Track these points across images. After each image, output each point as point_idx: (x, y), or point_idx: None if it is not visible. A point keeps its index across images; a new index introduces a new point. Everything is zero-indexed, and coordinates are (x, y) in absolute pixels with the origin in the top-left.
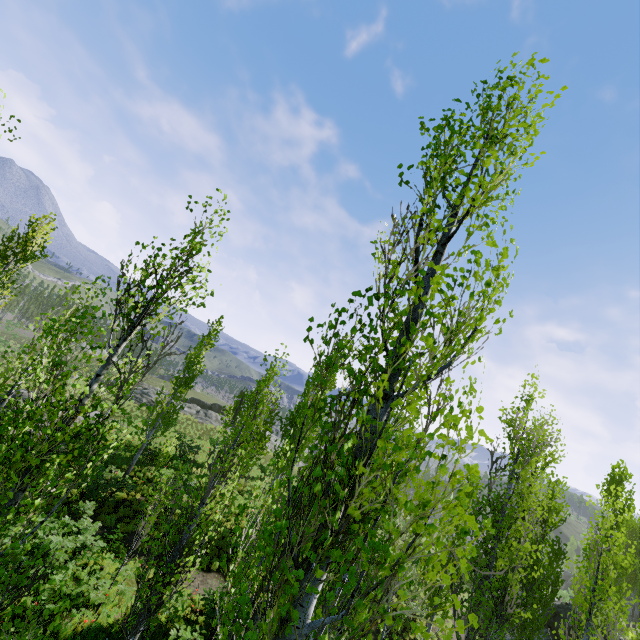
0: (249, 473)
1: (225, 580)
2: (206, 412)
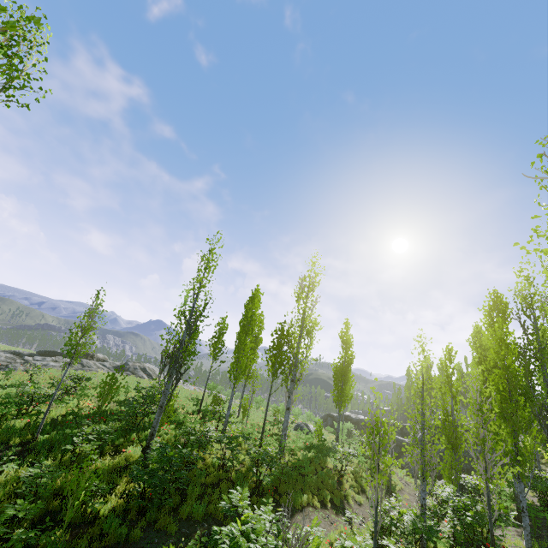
0: (202, 407)
1: (316, 509)
2: (80, 362)
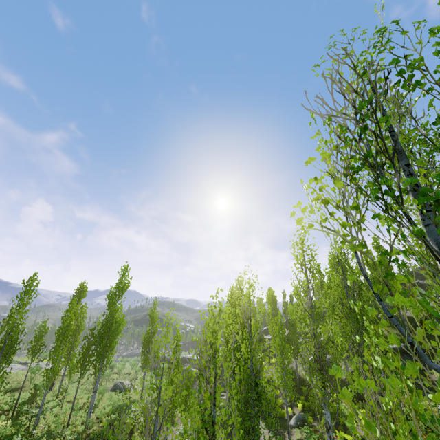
0: (20, 399)
1: None
2: None
